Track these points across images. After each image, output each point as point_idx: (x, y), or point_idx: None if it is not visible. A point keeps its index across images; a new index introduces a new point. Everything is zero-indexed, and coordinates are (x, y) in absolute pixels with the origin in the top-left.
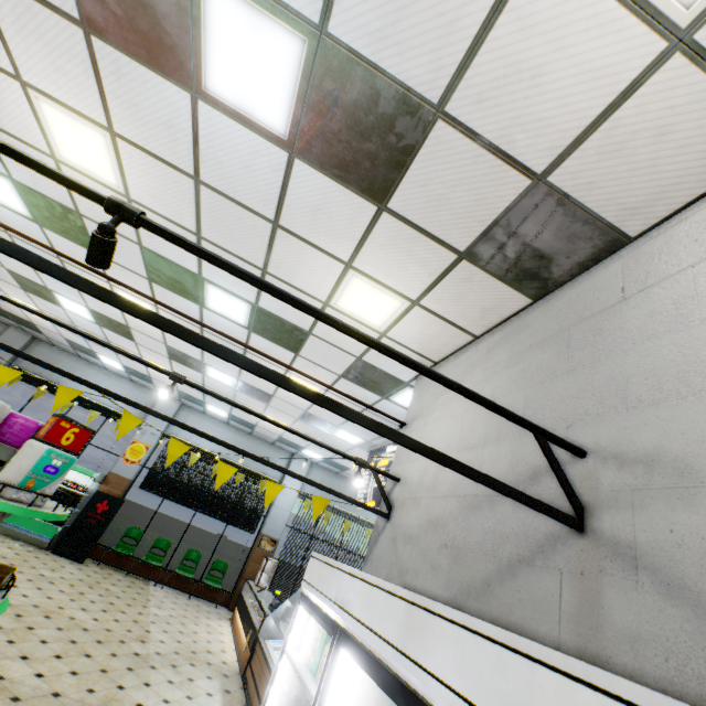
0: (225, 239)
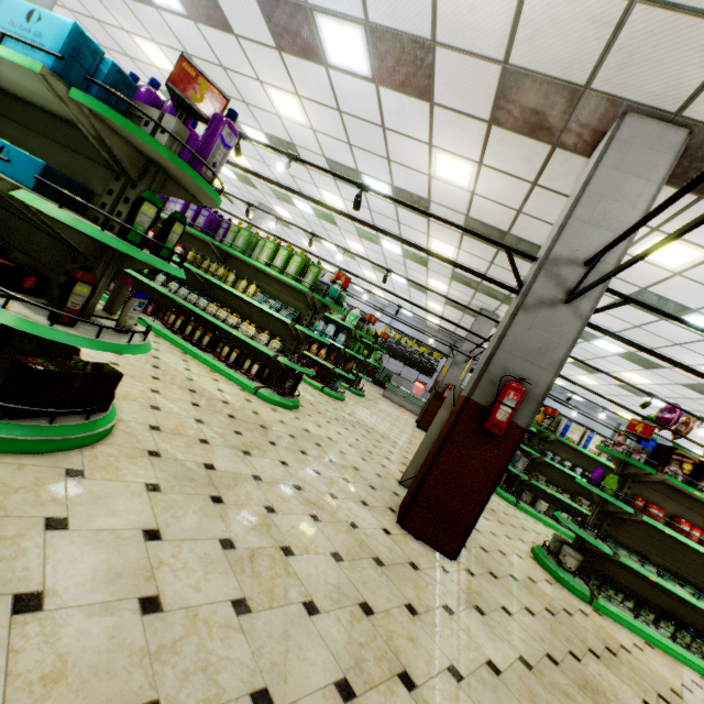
0: (684, 403)
